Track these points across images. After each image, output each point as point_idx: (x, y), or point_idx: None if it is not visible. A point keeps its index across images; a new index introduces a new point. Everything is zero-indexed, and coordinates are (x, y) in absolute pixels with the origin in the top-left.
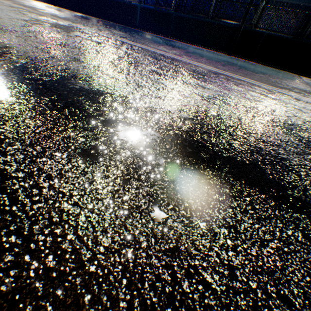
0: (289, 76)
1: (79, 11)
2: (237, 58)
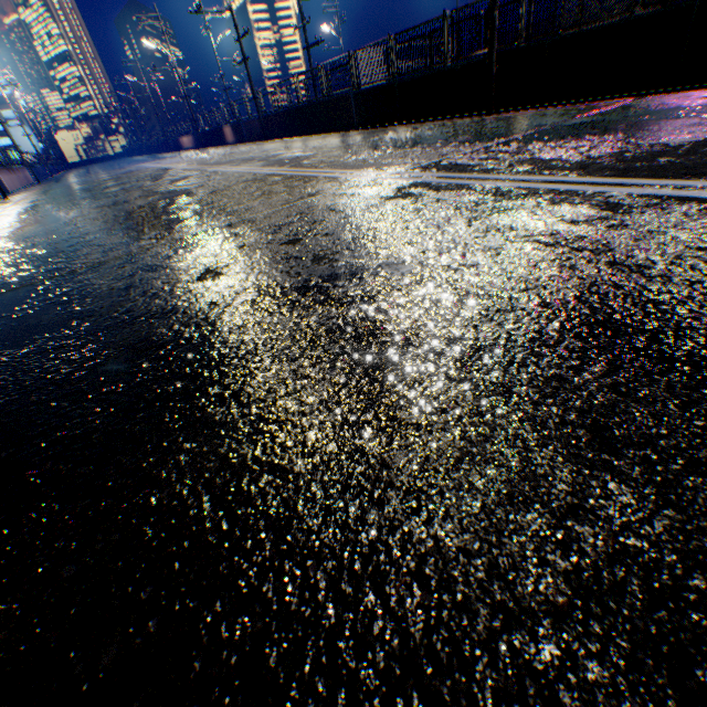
0: (568, 115)
1: (292, 135)
2: (510, 112)
